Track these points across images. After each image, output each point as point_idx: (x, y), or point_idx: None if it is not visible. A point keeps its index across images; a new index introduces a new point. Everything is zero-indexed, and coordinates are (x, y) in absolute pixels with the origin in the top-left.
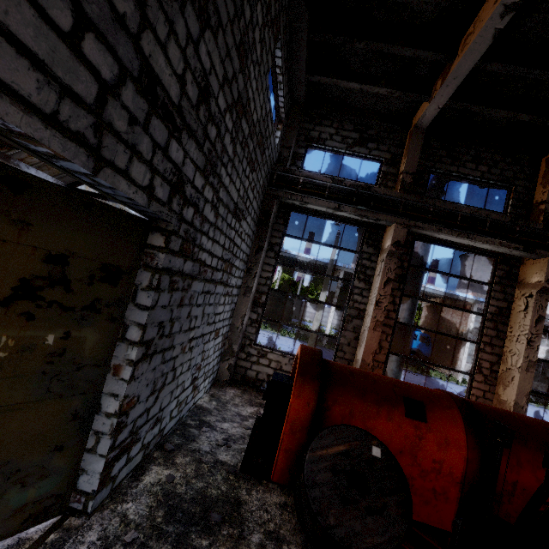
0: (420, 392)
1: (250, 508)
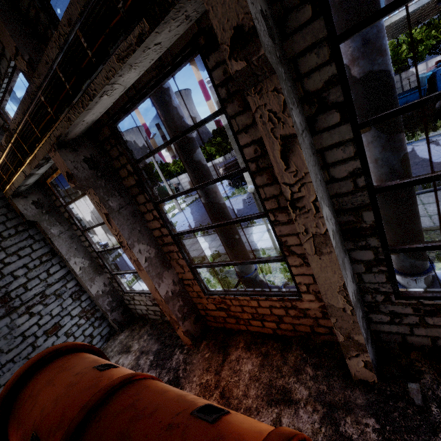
0: (52, 419)
1: None
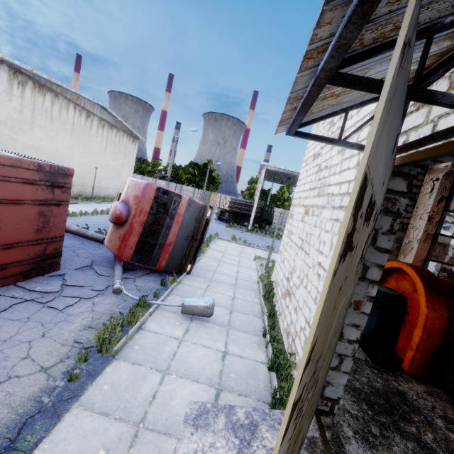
0: None
1: (412, 397)
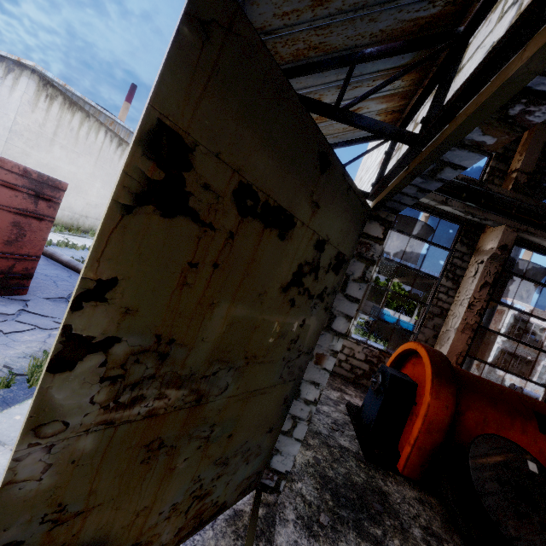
0: (545, 408)
1: (396, 500)
